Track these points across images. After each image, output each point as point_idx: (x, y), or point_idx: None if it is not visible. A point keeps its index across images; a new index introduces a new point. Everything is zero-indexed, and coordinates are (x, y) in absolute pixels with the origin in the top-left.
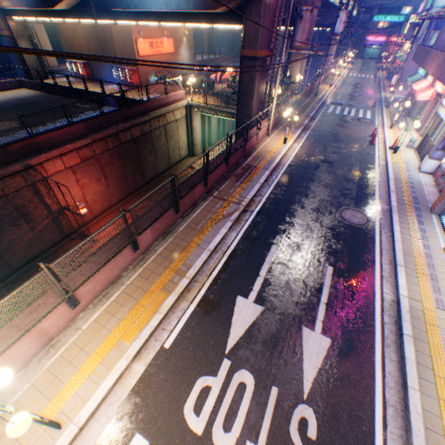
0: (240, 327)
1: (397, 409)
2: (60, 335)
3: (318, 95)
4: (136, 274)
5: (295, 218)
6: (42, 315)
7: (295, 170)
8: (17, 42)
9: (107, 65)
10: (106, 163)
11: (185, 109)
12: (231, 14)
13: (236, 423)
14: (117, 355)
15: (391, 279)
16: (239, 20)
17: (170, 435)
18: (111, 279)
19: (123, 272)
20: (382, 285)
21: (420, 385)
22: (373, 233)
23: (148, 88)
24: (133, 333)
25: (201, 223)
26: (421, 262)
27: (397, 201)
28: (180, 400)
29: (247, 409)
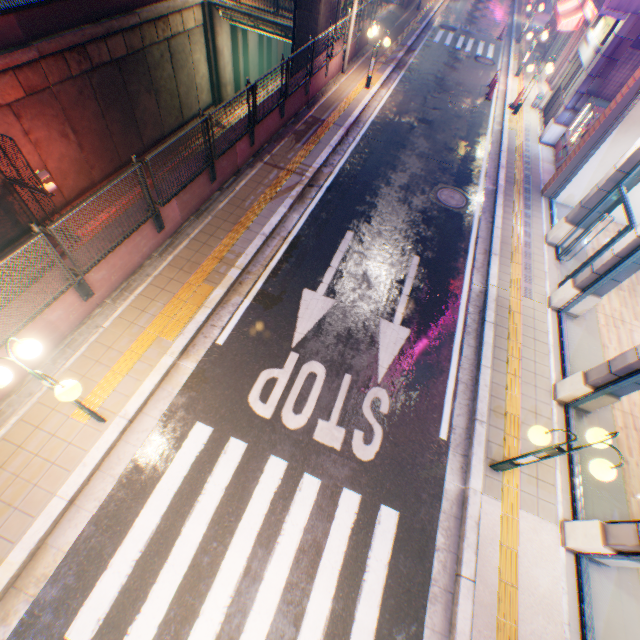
0: (309, 321)
1: (468, 385)
2: (74, 334)
3: (423, 9)
4: (165, 264)
5: (378, 198)
6: (49, 300)
7: (381, 132)
8: None
9: None
10: (73, 105)
11: (203, 11)
12: None
13: (307, 407)
14: (158, 353)
15: (483, 271)
16: None
17: (235, 421)
18: (131, 268)
19: (146, 261)
20: (472, 276)
21: (492, 364)
22: (472, 220)
23: None
24: (175, 329)
25: (249, 200)
26: (518, 251)
27: (506, 181)
28: (243, 391)
29: (318, 395)
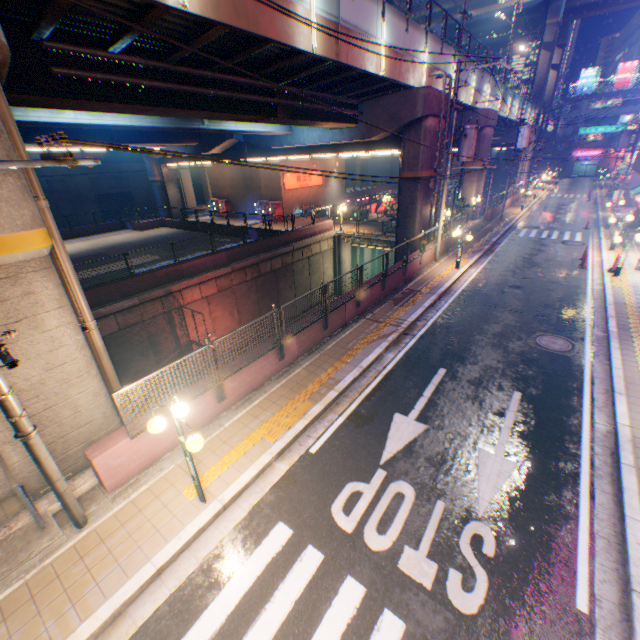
0: (398, 441)
1: (610, 541)
2: (203, 428)
3: (504, 219)
4: (279, 385)
5: (470, 343)
6: (198, 393)
7: (471, 295)
8: (166, 185)
9: (249, 201)
10: (242, 296)
11: (333, 240)
12: (388, 140)
13: (391, 528)
14: (260, 450)
15: (607, 409)
16: (397, 145)
17: (315, 528)
18: (254, 384)
19: (266, 381)
20: (593, 414)
21: None
22: (581, 361)
23: (294, 218)
24: (277, 433)
25: (351, 342)
26: None
27: (617, 327)
28: (327, 499)
29: (405, 517)
